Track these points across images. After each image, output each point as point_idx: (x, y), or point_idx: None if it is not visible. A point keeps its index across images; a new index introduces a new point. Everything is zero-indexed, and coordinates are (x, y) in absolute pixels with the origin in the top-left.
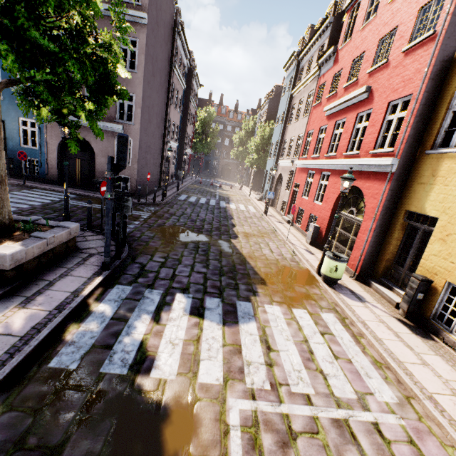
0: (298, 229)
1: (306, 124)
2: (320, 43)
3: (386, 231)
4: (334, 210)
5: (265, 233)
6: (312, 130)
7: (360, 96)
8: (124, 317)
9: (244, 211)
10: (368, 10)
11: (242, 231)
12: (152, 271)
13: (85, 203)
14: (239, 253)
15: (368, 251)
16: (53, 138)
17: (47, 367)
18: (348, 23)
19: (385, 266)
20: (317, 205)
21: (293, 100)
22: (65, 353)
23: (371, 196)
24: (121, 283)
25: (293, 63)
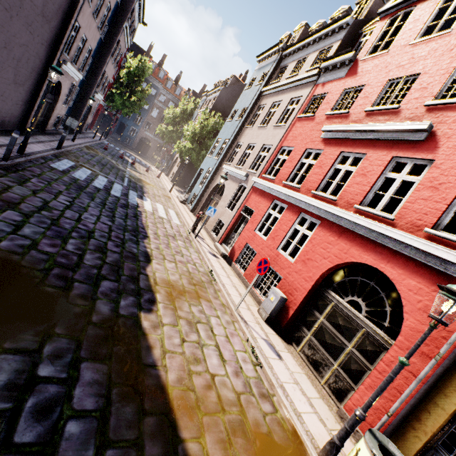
0: (241, 277)
1: (282, 136)
2: (323, 45)
3: (437, 382)
4: (317, 283)
5: (200, 284)
6: (289, 147)
7: (408, 133)
8: None
9: (164, 219)
10: (428, 22)
11: (163, 277)
12: None
13: None
14: (158, 389)
15: (402, 412)
16: None
17: None
18: (381, 31)
19: (423, 444)
20: (284, 259)
21: (262, 99)
22: None
23: (423, 309)
24: None
25: (273, 56)
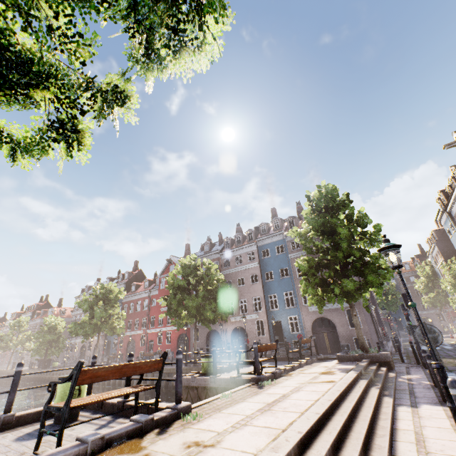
0: None
1: None
2: None
3: None
4: None
5: None
6: None
7: None
8: None
9: None
10: None
11: None
12: None
13: None
14: None
15: None
16: (307, 323)
17: None
18: None
19: None
20: None
21: None
22: None
23: None
24: None
25: (443, 214)
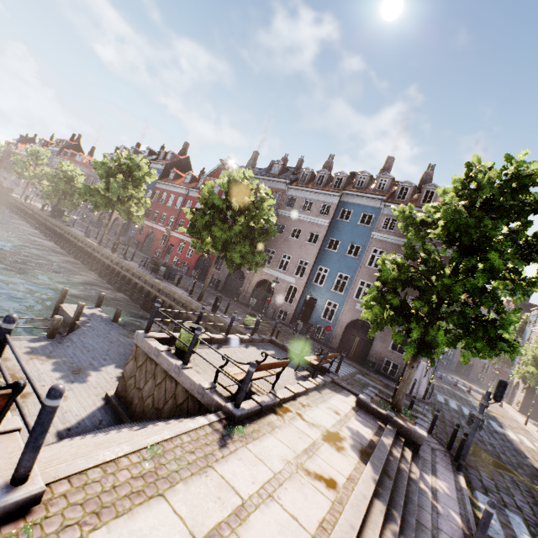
0: None
1: None
2: None
3: None
4: None
5: None
6: None
7: None
8: (508, 525)
9: (534, 449)
10: None
11: None
12: (493, 491)
13: (370, 381)
14: None
15: None
16: (345, 318)
17: (488, 534)
18: None
19: None
20: None
21: None
22: (490, 530)
23: None
24: (477, 489)
25: None
